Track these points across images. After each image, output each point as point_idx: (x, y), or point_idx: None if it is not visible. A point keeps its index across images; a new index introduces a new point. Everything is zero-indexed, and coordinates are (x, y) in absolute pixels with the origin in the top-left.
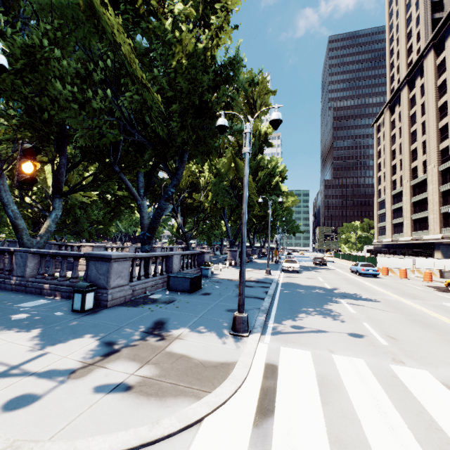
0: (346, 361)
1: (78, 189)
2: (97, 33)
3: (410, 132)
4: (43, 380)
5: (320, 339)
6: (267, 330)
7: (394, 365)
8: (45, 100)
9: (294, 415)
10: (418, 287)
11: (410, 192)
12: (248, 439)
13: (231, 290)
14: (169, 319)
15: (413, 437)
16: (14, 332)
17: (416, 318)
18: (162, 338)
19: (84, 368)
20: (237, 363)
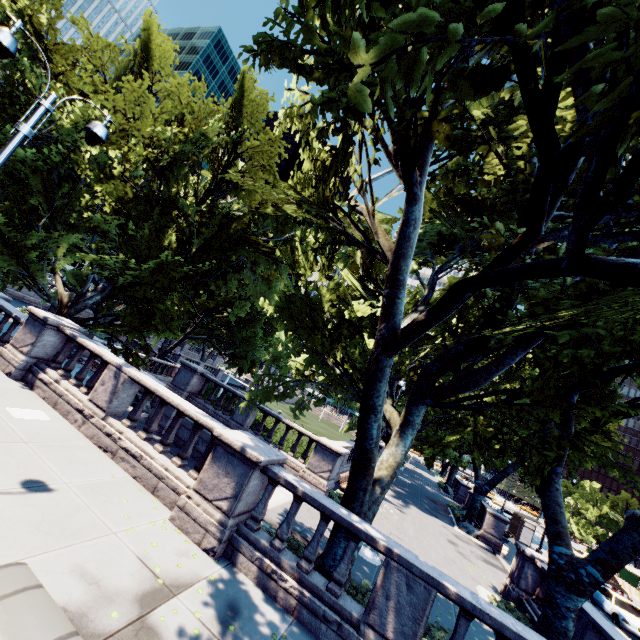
0: None
1: (482, 409)
2: None
3: None
4: None
5: None
6: None
7: None
8: None
9: None
10: None
11: None
12: None
13: None
14: None
15: None
16: None
17: None
18: None
19: None
20: None
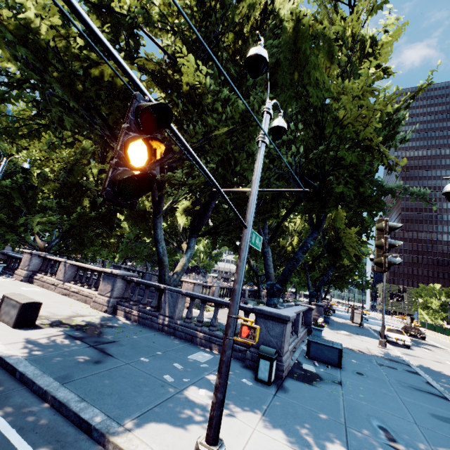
0: None
1: (215, 231)
2: (294, 97)
3: None
4: None
5: None
6: None
7: None
8: (244, 155)
9: None
10: None
11: None
12: None
13: (380, 372)
14: (383, 421)
15: None
16: (240, 409)
17: None
18: None
19: None
20: None
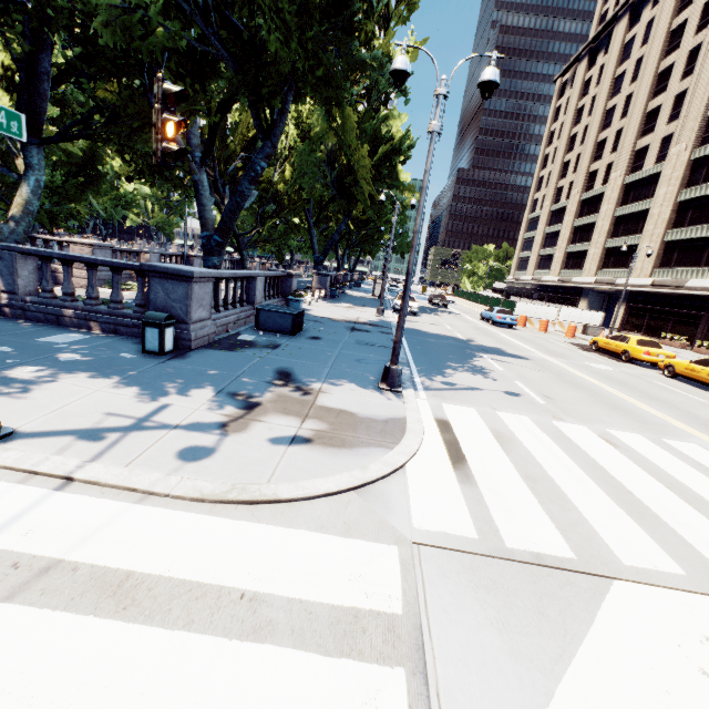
0: (512, 417)
1: (78, 133)
2: None
3: (607, 109)
4: (197, 433)
5: (478, 397)
6: (417, 386)
7: (556, 422)
8: None
9: (485, 460)
10: (560, 344)
11: (577, 210)
12: (455, 478)
13: (345, 335)
14: (293, 369)
15: (583, 473)
16: (89, 378)
17: (566, 379)
18: (302, 391)
19: (236, 422)
20: (408, 419)
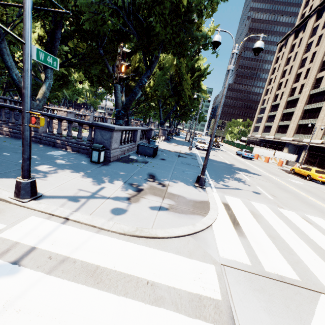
0: (258, 205)
1: (68, 64)
2: None
3: (302, 58)
4: (118, 202)
5: (240, 193)
6: (211, 185)
7: (279, 208)
8: None
9: (248, 225)
10: (275, 169)
11: (285, 105)
12: (235, 233)
13: (176, 159)
14: (155, 174)
15: (297, 236)
16: (70, 172)
17: (281, 187)
18: (160, 185)
19: (133, 197)
20: (210, 202)
